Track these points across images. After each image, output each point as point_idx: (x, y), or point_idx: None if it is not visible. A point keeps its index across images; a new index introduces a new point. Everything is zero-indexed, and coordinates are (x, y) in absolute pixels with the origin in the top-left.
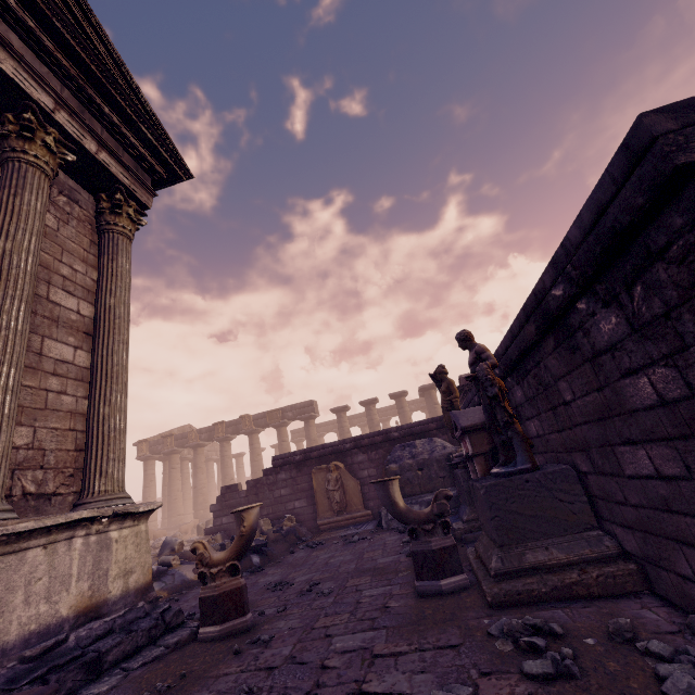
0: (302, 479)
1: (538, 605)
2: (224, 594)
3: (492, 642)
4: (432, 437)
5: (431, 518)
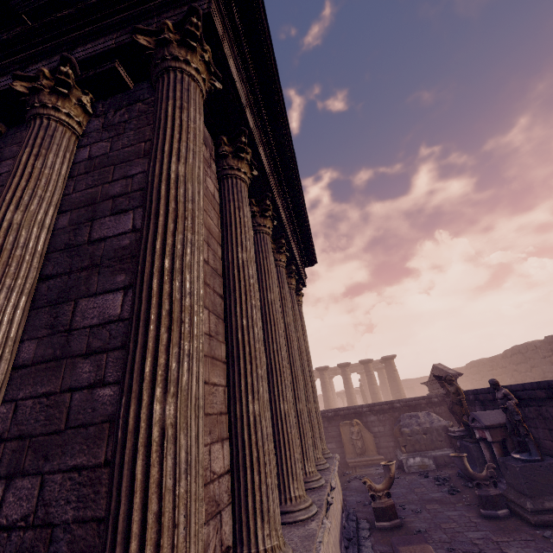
0: (332, 429)
1: None
2: (387, 507)
3: (548, 540)
4: (422, 408)
5: (487, 478)
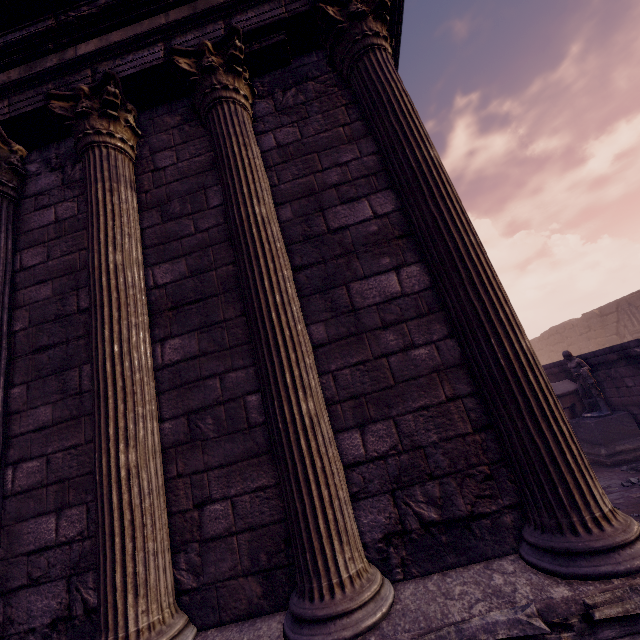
0: None
1: (629, 463)
2: None
3: (625, 472)
4: None
5: None
